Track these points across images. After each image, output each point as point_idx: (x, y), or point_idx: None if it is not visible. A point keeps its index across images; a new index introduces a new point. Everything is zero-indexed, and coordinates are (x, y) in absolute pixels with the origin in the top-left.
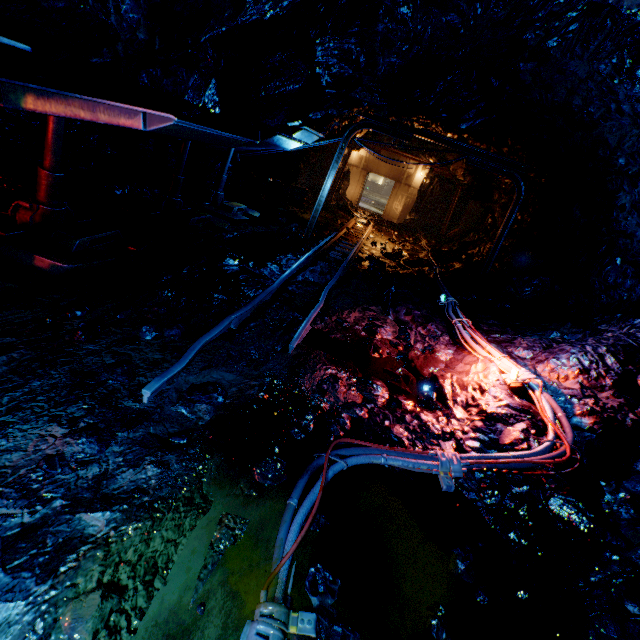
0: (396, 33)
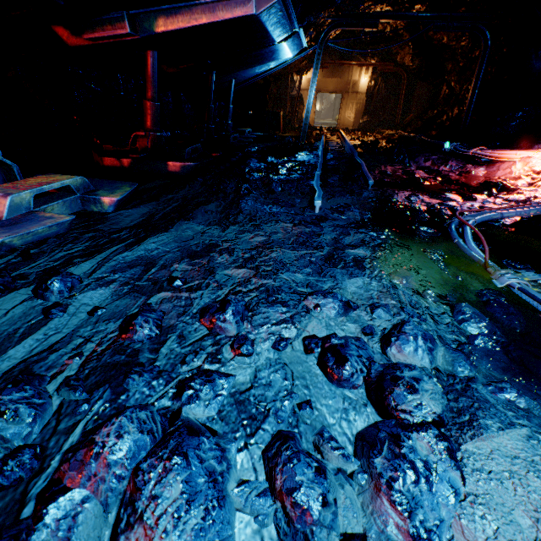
0: None
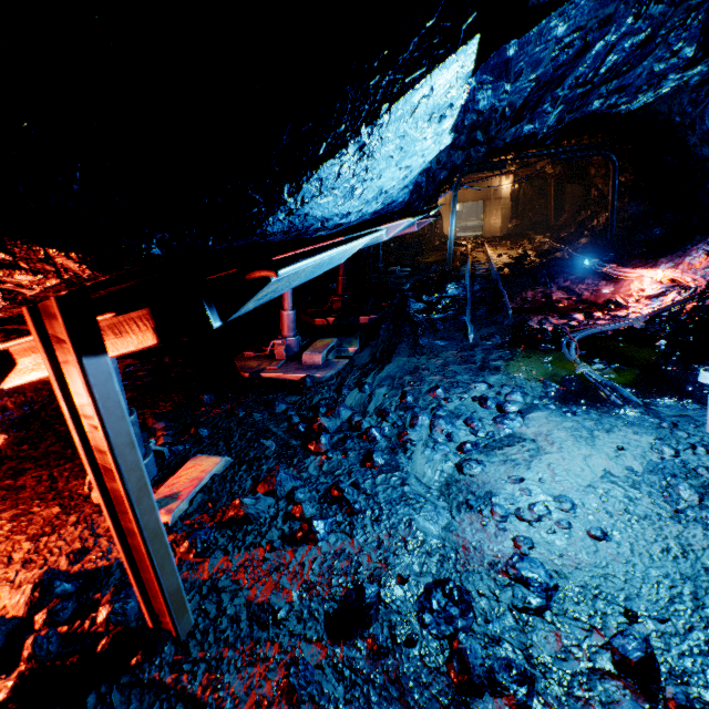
0: None
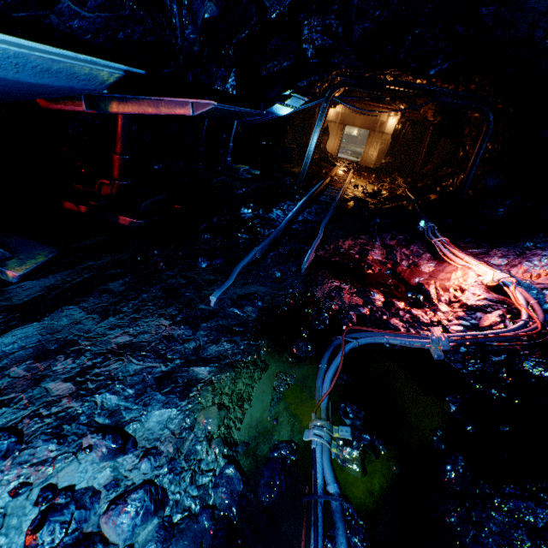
0: (369, 3)
